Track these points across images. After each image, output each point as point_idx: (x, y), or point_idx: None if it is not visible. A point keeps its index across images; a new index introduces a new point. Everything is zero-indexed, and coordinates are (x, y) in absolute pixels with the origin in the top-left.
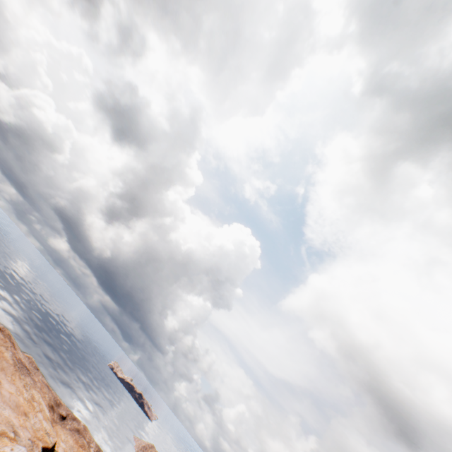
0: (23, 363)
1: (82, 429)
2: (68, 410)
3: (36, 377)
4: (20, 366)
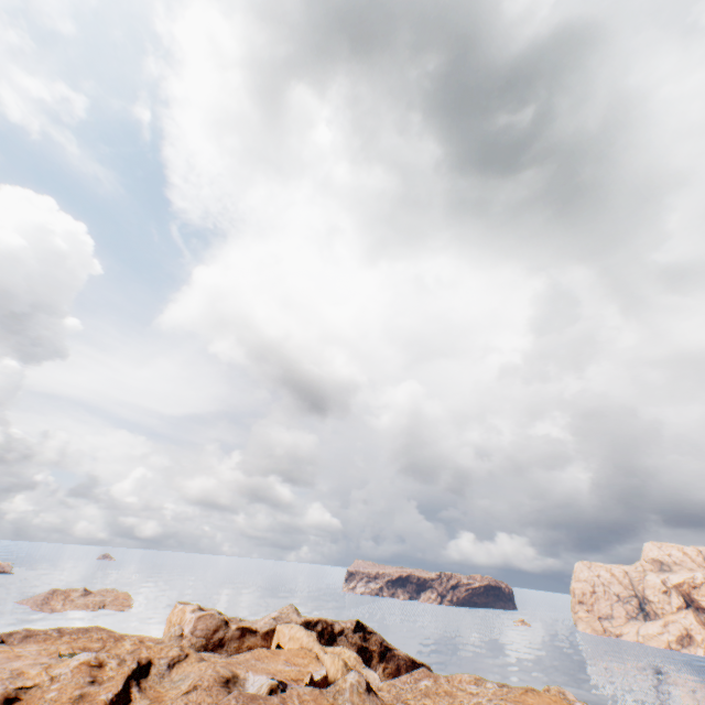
0: None
1: (28, 632)
2: None
3: None
4: None
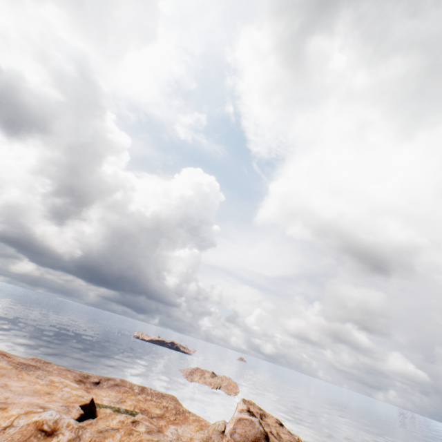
0: (26, 364)
1: (120, 382)
2: (100, 377)
3: (49, 368)
4: (23, 367)
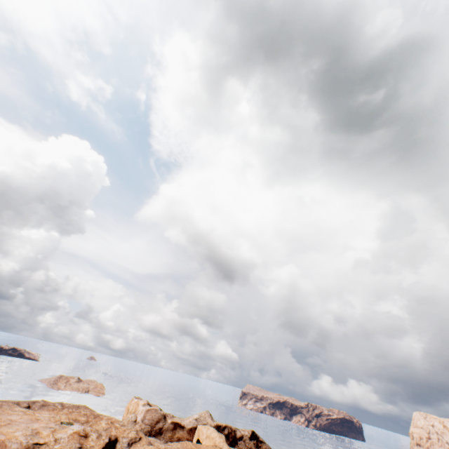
0: None
1: (44, 402)
2: (26, 401)
3: None
4: None
